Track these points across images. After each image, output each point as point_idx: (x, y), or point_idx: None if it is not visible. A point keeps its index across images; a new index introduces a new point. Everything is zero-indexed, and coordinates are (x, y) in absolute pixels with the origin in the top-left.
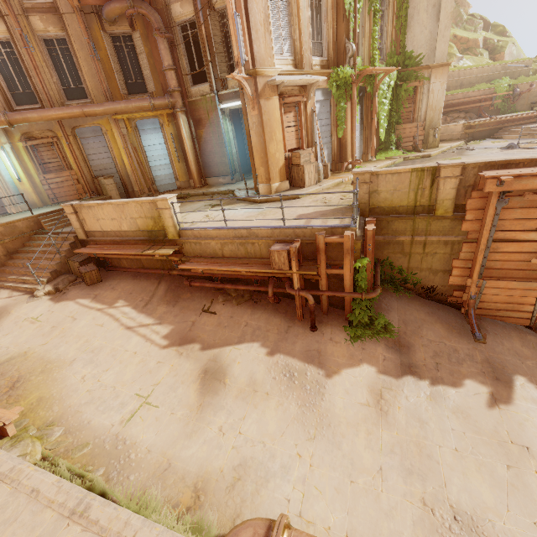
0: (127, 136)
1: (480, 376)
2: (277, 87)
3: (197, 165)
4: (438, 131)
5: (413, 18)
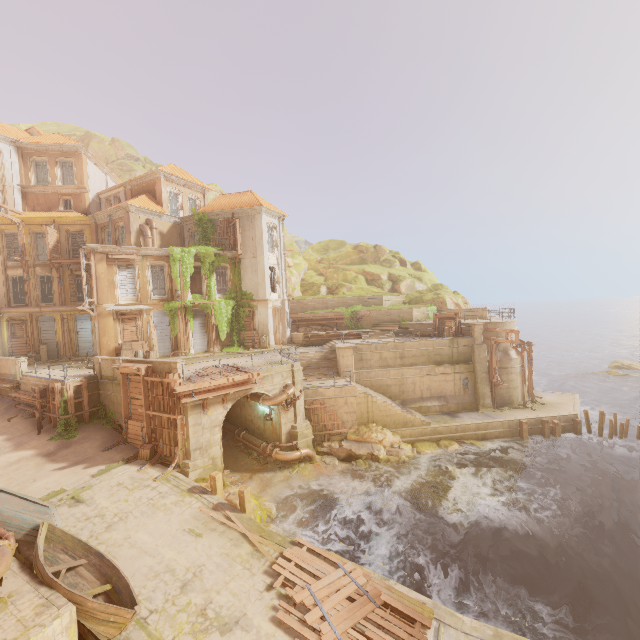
0: (66, 323)
1: (73, 461)
2: (113, 312)
3: None
4: (265, 338)
5: (245, 276)
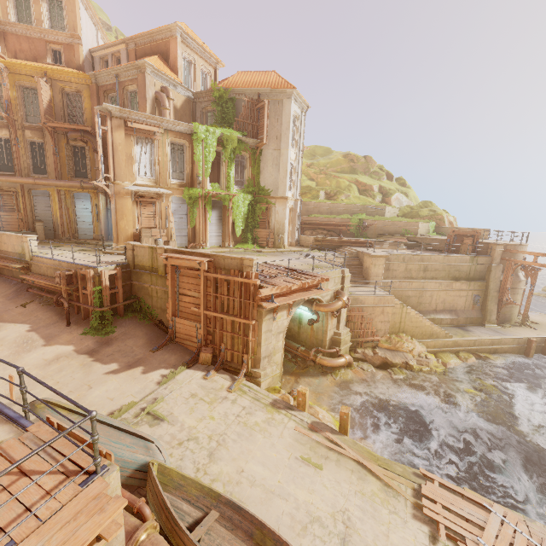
0: (64, 200)
1: (124, 363)
2: (131, 192)
3: (106, 226)
4: (281, 238)
5: (264, 169)
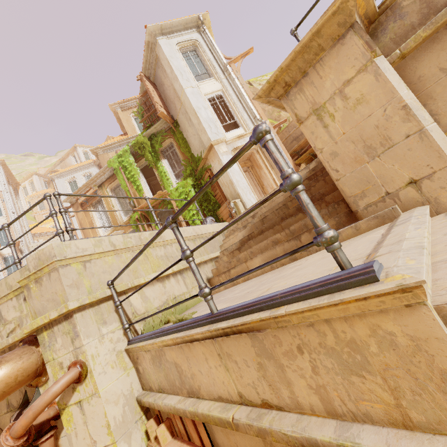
0: None
1: None
2: None
3: None
4: (235, 204)
5: (188, 136)
